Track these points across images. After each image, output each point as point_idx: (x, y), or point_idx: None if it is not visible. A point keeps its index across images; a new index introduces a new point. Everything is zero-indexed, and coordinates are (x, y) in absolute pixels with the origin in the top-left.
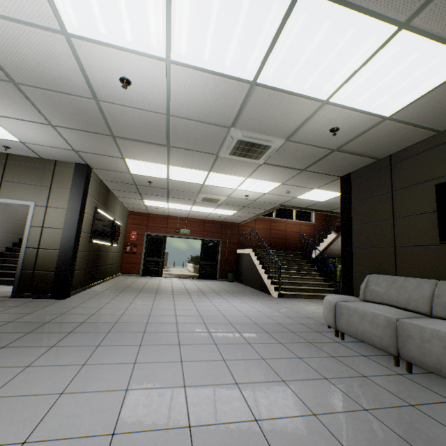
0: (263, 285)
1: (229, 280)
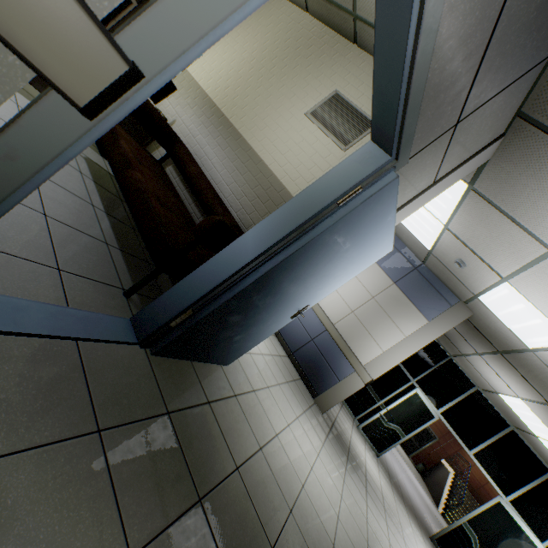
0: (438, 498)
1: (416, 467)
